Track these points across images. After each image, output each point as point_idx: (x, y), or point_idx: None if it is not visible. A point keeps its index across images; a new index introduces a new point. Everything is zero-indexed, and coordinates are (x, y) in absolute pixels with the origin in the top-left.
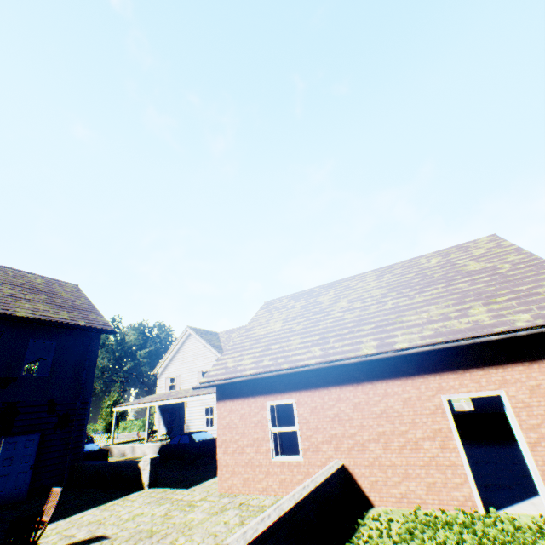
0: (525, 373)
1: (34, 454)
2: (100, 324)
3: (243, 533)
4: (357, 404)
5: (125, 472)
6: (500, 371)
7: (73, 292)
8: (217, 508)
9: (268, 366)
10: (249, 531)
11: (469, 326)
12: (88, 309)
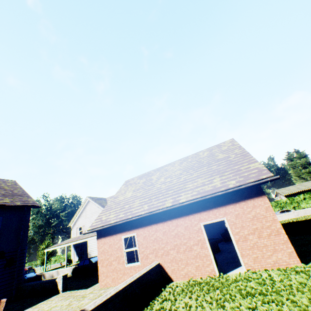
0: (234, 208)
1: None
2: (29, 202)
3: (94, 302)
4: (164, 232)
5: (49, 285)
6: (224, 208)
7: (12, 185)
8: (96, 296)
9: (122, 217)
10: (97, 301)
11: (211, 188)
12: (22, 195)
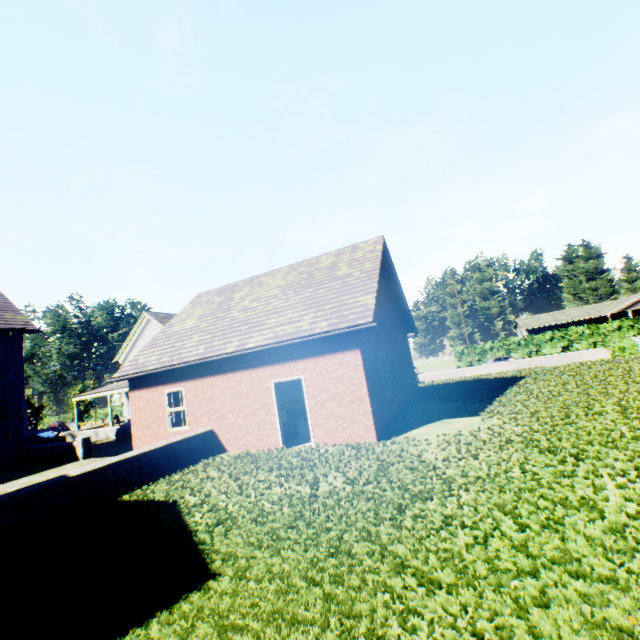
0: (317, 363)
1: None
2: (19, 324)
3: (83, 468)
4: (223, 388)
5: (64, 450)
6: (304, 363)
7: None
8: None
9: (165, 363)
10: (88, 467)
11: (294, 331)
12: (3, 308)
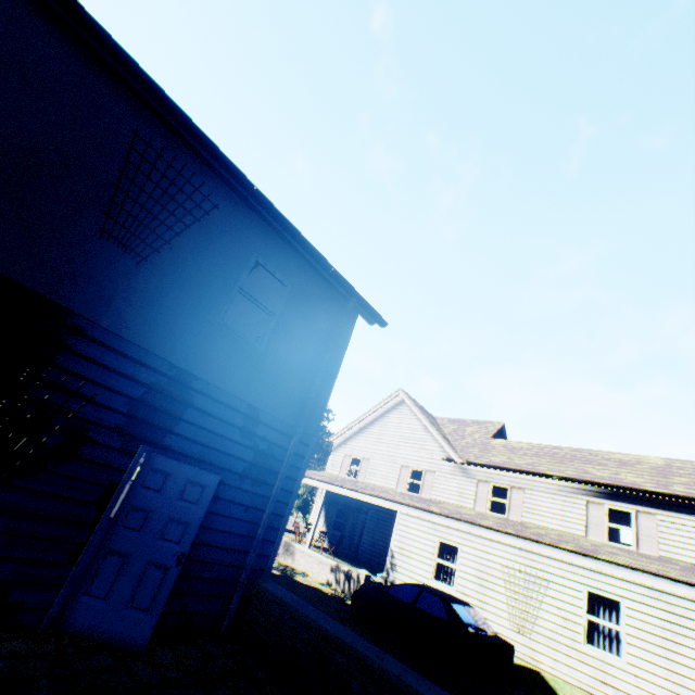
0: None
1: (195, 525)
2: None
3: None
4: None
5: None
6: None
7: None
8: None
9: None
10: None
11: None
12: None
